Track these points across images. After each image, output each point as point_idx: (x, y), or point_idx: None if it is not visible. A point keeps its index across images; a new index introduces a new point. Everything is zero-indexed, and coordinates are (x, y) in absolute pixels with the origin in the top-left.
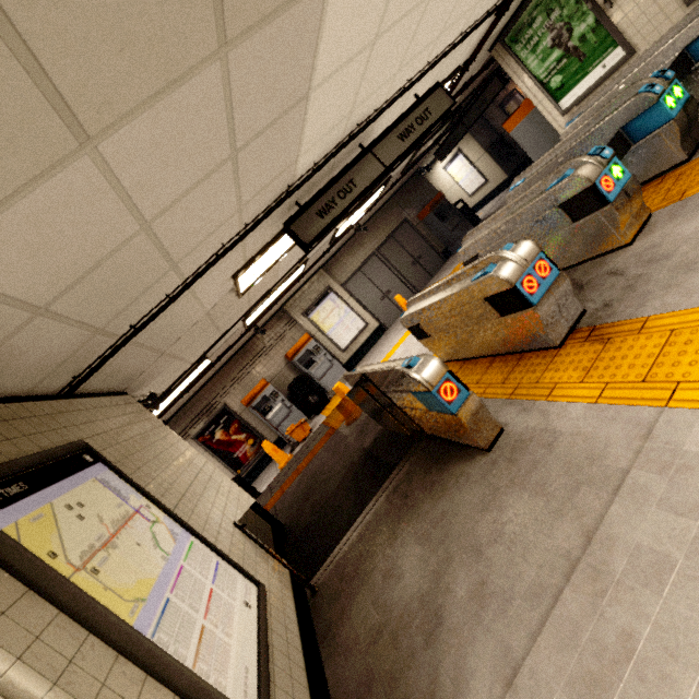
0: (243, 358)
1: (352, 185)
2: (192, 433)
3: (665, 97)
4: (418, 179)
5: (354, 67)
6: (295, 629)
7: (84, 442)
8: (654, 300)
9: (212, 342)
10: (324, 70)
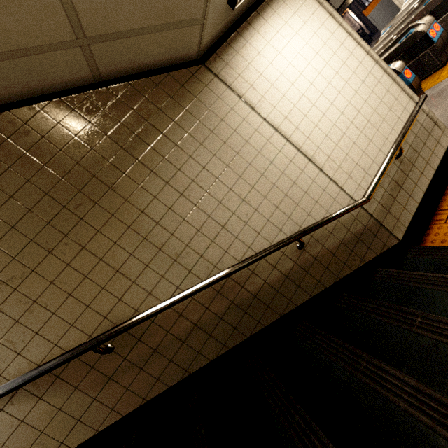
0: None
1: None
2: None
3: None
4: None
5: None
6: None
7: None
8: None
9: None
10: None
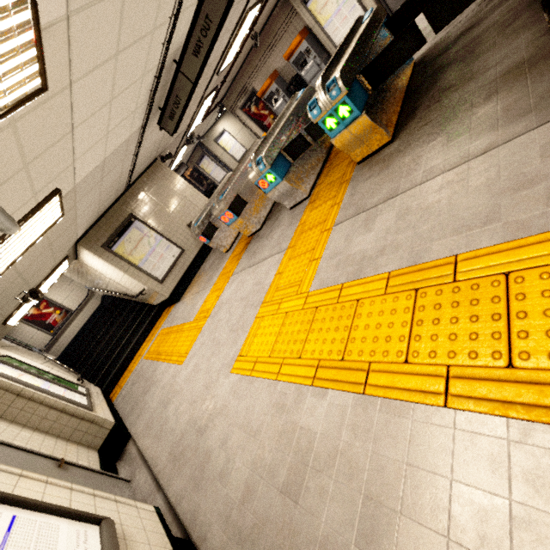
0: (259, 50)
1: (178, 99)
2: (239, 105)
3: (326, 119)
4: None
5: (111, 137)
6: (191, 260)
7: (131, 215)
8: (246, 255)
9: (198, 101)
10: (101, 158)
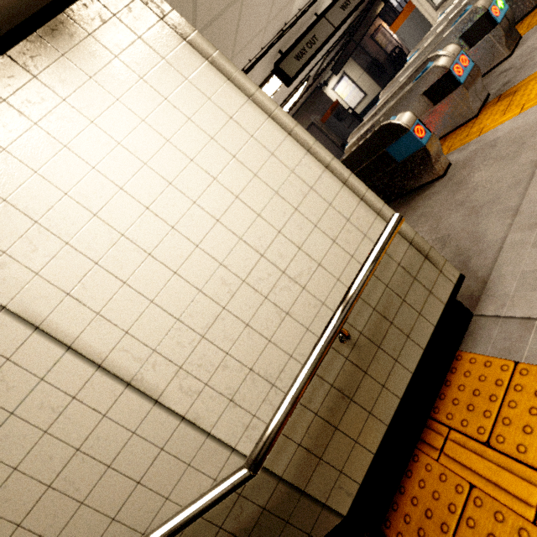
0: None
1: (315, 39)
2: None
3: None
4: (319, 93)
5: None
6: None
7: None
8: None
9: None
10: None
